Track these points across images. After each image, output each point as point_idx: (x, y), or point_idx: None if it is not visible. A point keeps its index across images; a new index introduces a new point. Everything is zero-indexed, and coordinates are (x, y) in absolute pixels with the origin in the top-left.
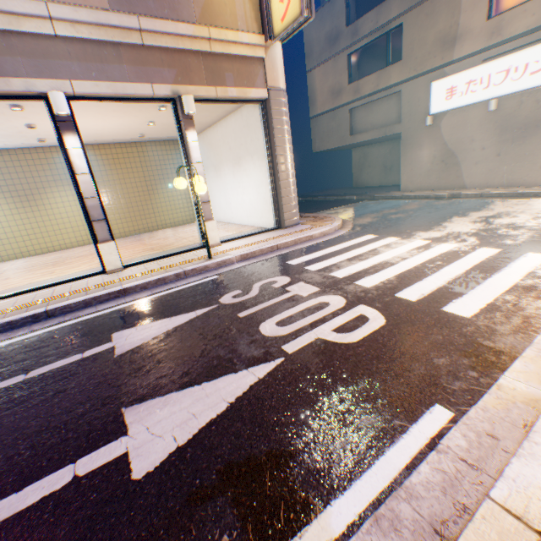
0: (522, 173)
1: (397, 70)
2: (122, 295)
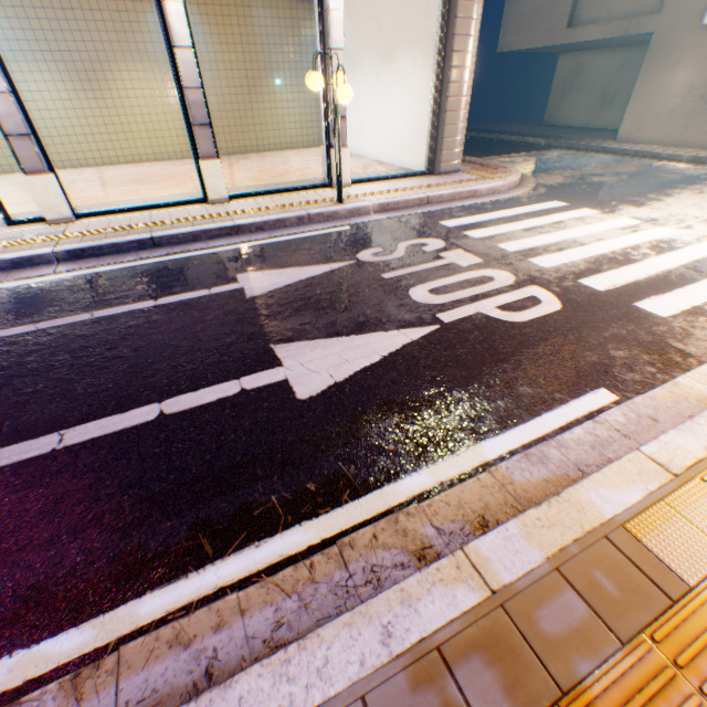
0: None
1: None
2: (235, 234)
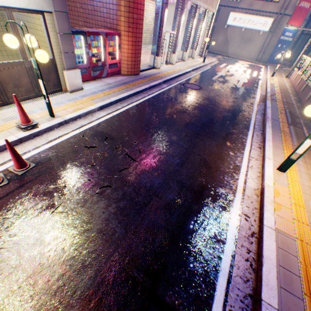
0: (242, 54)
1: (221, 0)
2: (200, 68)
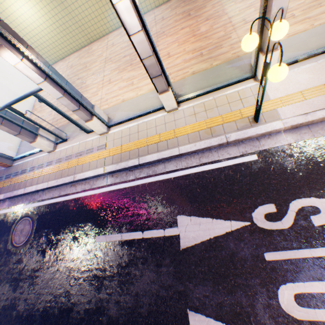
0: None
1: None
2: (179, 156)
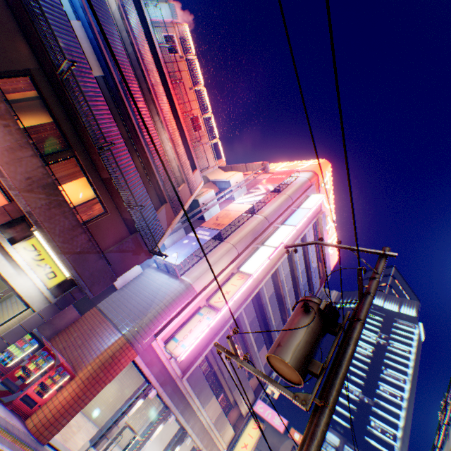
0: None
1: None
2: None
